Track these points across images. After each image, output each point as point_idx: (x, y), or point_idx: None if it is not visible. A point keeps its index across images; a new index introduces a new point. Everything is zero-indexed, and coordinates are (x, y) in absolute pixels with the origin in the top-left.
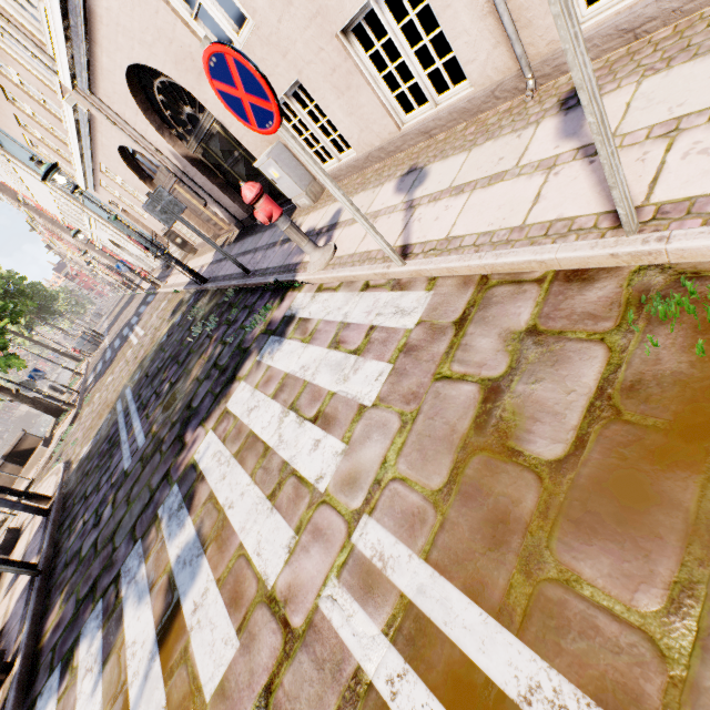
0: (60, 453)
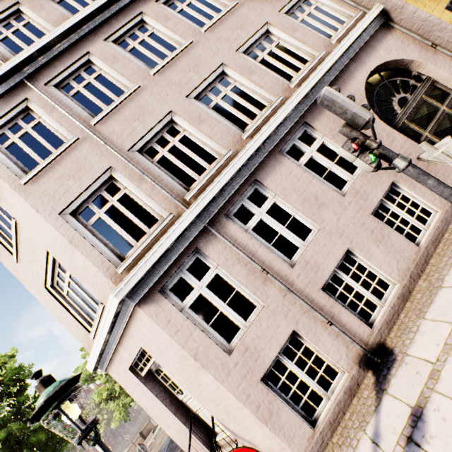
0: (152, 445)
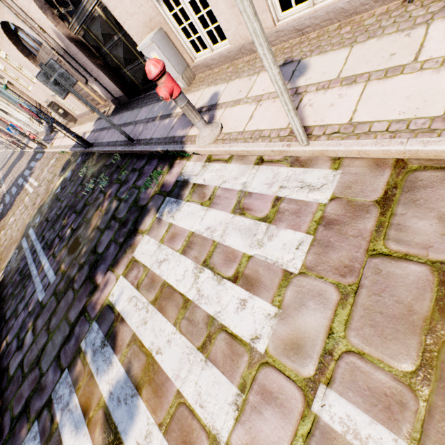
0: None
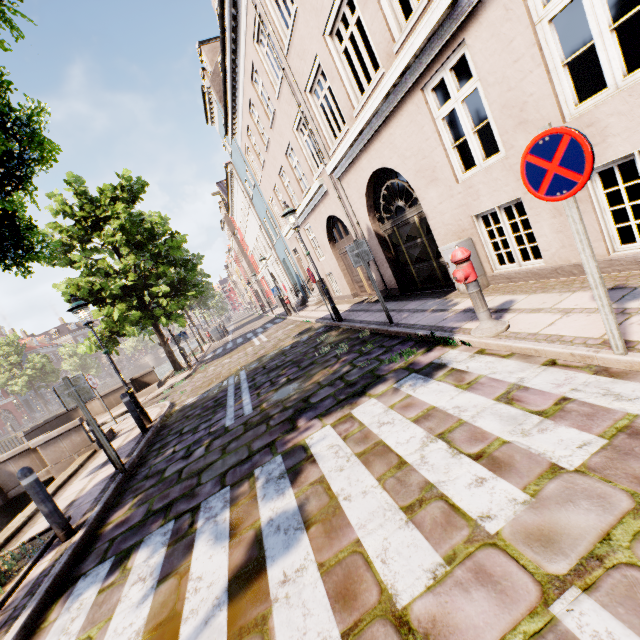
0: (167, 395)
